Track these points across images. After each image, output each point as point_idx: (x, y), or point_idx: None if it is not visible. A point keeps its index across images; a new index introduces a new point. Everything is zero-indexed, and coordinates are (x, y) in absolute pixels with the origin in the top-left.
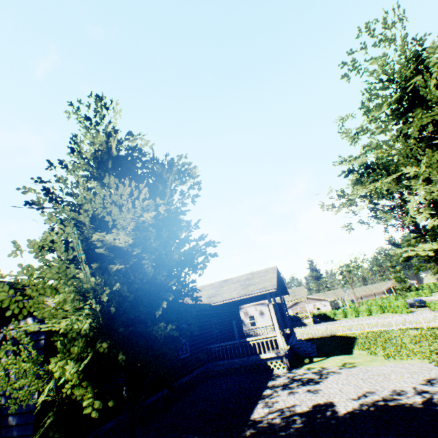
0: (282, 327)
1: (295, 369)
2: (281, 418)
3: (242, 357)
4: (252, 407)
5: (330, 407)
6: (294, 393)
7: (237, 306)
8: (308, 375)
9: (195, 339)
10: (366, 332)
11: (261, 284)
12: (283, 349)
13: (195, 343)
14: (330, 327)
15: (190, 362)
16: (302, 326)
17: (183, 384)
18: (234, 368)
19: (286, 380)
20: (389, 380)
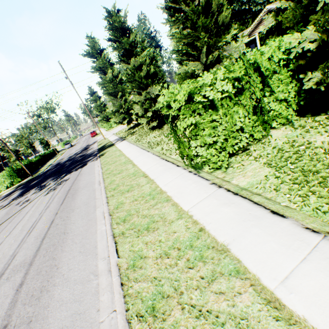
0: None
1: None
2: None
3: None
4: None
5: None
6: None
7: None
8: None
9: None
10: None
11: None
12: None
13: None
14: None
15: None
16: None
17: None
18: None
19: None
20: None
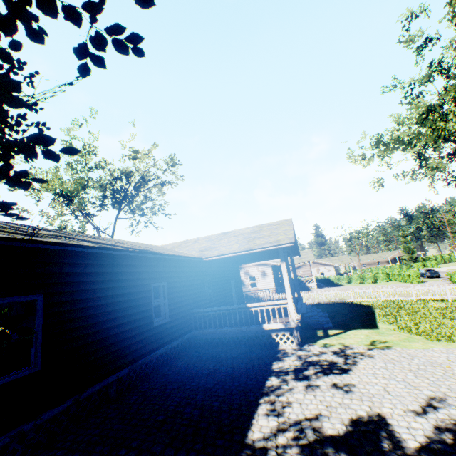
0: (292, 292)
1: (308, 346)
2: (301, 448)
3: (239, 326)
4: (250, 413)
5: (384, 429)
6: (314, 390)
7: (237, 265)
8: (327, 356)
9: (179, 302)
10: (381, 301)
11: (271, 237)
12: (295, 320)
13: (178, 307)
14: (338, 293)
15: (169, 330)
16: (305, 289)
17: (156, 359)
18: (228, 338)
19: (298, 363)
20: (455, 378)
